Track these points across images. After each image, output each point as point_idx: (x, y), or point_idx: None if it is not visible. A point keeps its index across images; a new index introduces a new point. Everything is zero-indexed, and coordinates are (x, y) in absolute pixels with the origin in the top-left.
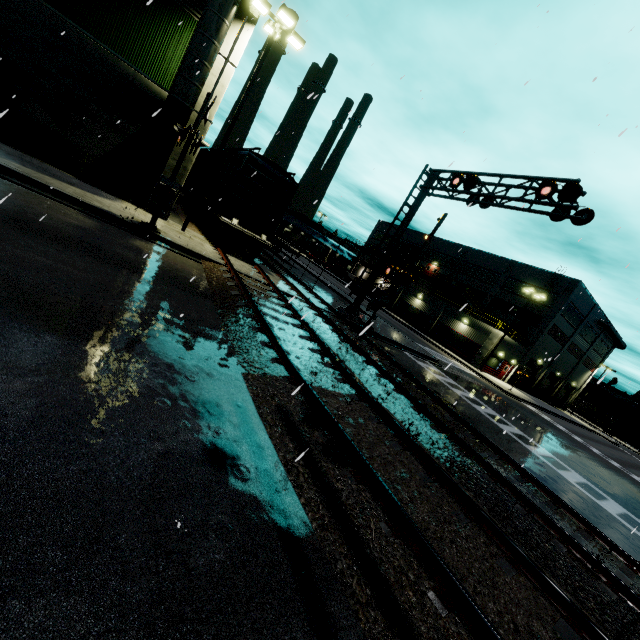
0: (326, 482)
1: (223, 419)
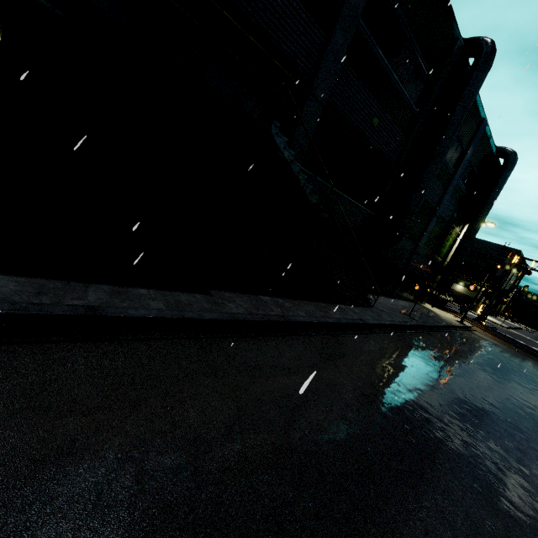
0: None
1: None
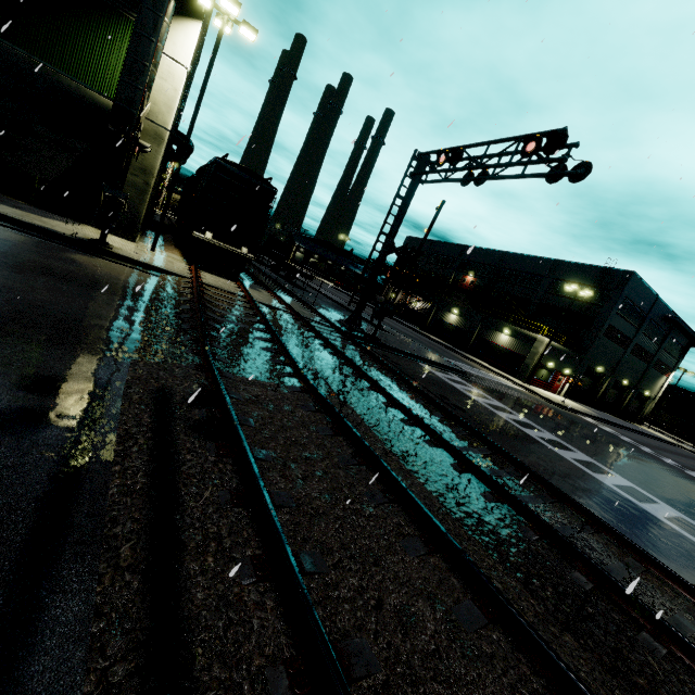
0: (170, 453)
1: (57, 393)
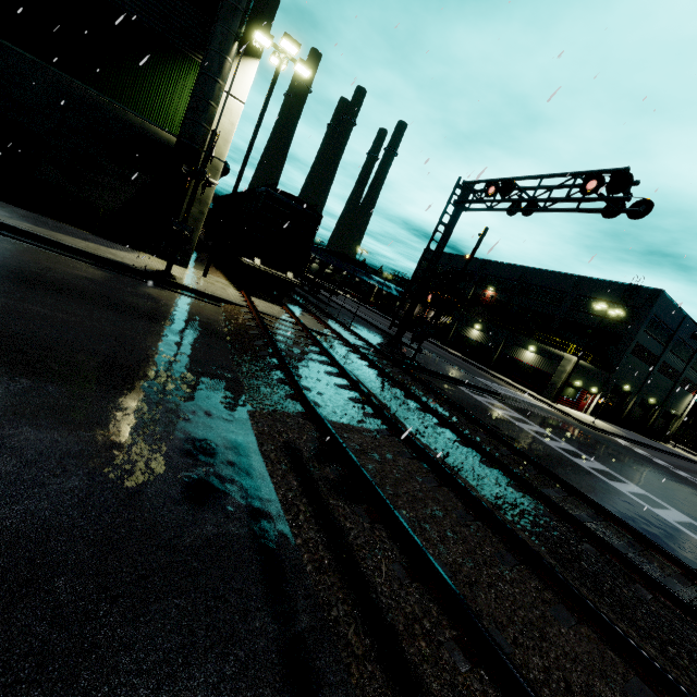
0: (332, 521)
1: (215, 457)
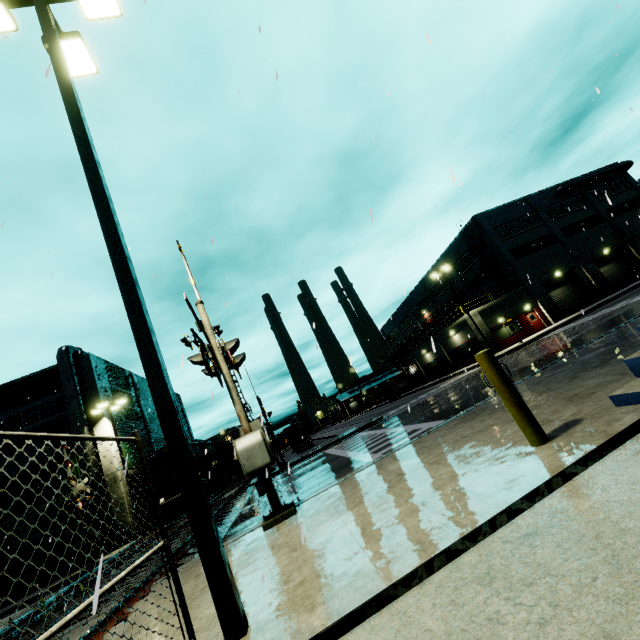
0: None
1: None
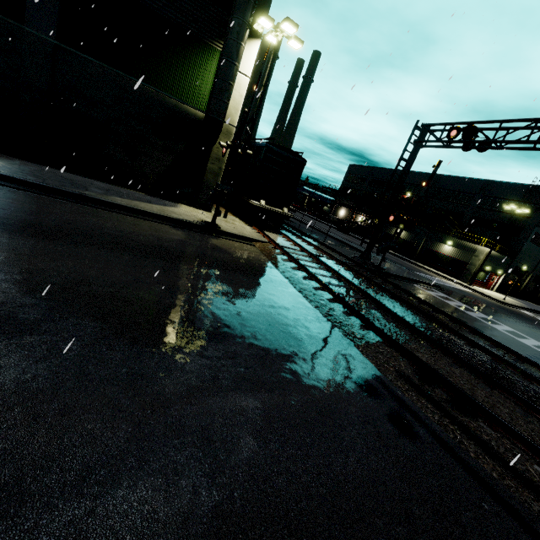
0: (474, 435)
1: (379, 393)
